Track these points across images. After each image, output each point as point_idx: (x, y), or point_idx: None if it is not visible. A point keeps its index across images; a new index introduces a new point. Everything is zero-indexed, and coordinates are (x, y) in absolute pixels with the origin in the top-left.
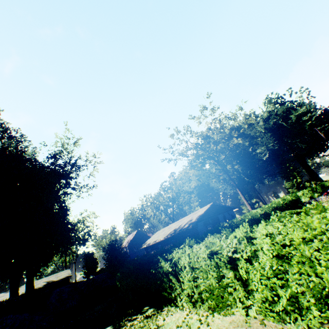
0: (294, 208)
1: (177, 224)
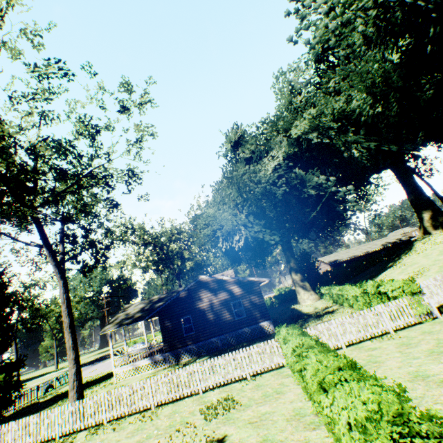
0: None
1: (373, 244)
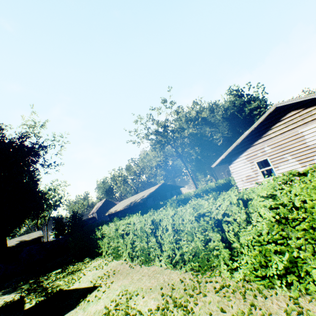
0: (223, 190)
1: (135, 198)
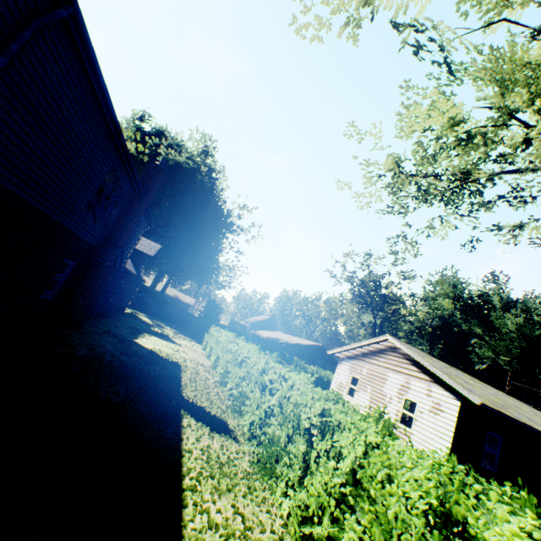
0: None
1: (285, 337)
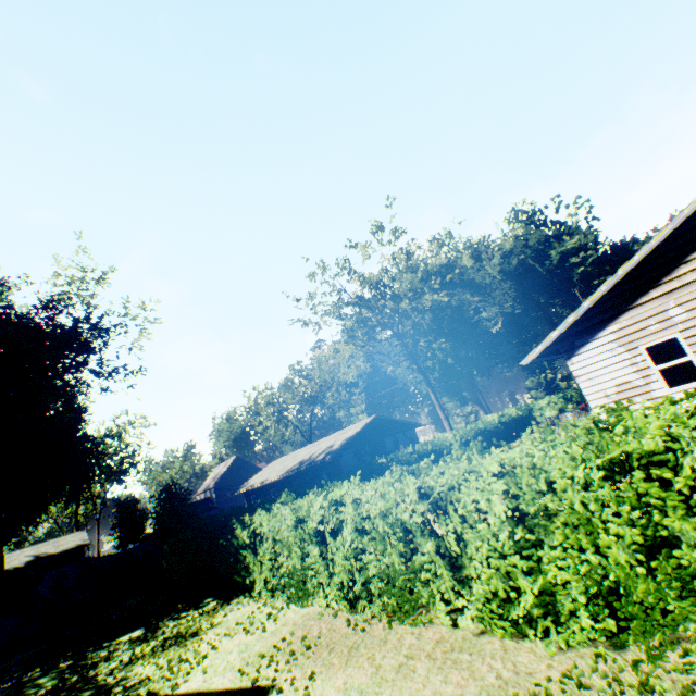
0: (517, 432)
1: (309, 452)
